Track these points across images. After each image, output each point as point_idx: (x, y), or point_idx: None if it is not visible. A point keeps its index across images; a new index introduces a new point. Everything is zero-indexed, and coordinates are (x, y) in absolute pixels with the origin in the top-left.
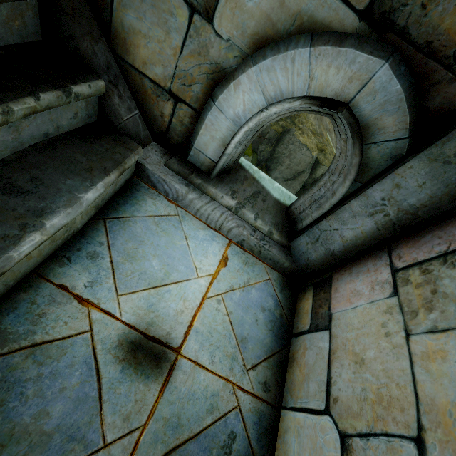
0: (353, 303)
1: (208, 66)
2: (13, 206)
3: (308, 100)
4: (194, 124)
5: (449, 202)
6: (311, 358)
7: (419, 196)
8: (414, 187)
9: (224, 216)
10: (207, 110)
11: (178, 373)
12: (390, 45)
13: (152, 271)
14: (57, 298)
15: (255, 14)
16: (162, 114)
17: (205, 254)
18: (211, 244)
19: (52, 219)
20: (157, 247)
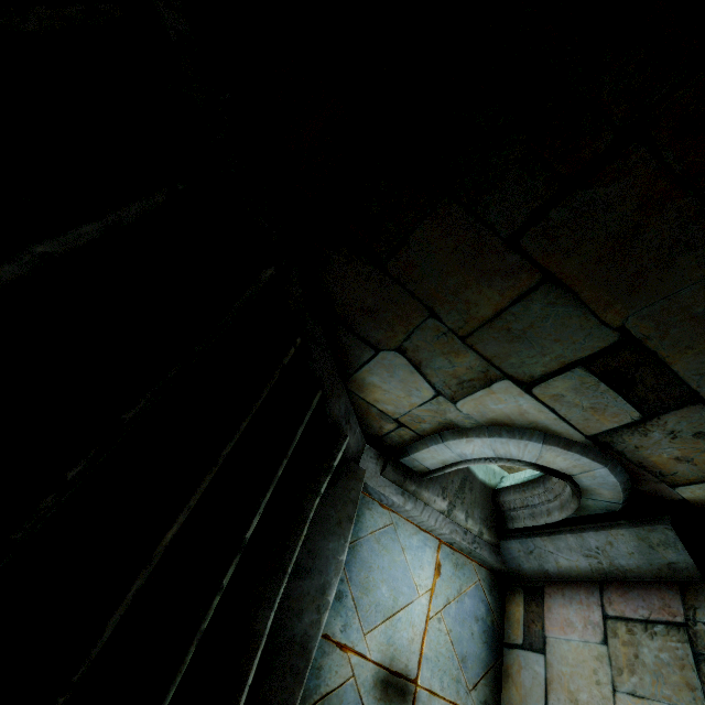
0: (567, 634)
1: (442, 419)
2: (307, 589)
3: (536, 469)
4: (414, 440)
5: (651, 578)
6: (527, 680)
7: (628, 561)
8: (624, 551)
9: (438, 523)
10: (433, 442)
11: (419, 704)
12: (609, 455)
13: (383, 600)
14: (325, 648)
15: (496, 411)
16: (381, 427)
17: (421, 565)
18: (425, 551)
19: (331, 593)
20: (383, 570)
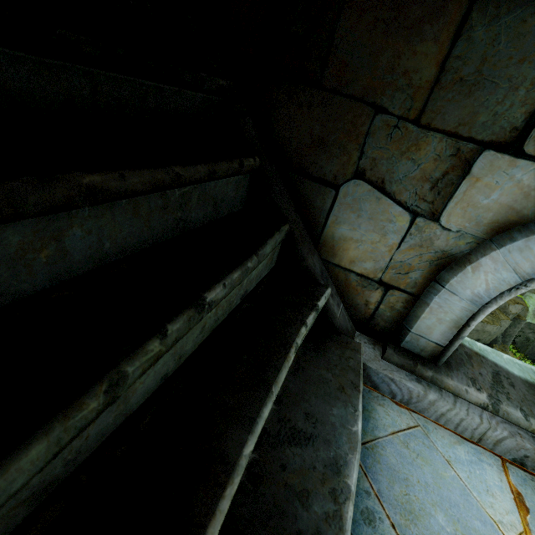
0: None
1: (431, 254)
2: (310, 462)
3: None
4: (408, 308)
5: None
6: None
7: None
8: None
9: (484, 420)
10: (432, 294)
11: None
12: None
13: None
14: None
15: (492, 208)
16: (366, 302)
17: (488, 489)
18: (484, 469)
19: (350, 474)
20: (428, 487)
